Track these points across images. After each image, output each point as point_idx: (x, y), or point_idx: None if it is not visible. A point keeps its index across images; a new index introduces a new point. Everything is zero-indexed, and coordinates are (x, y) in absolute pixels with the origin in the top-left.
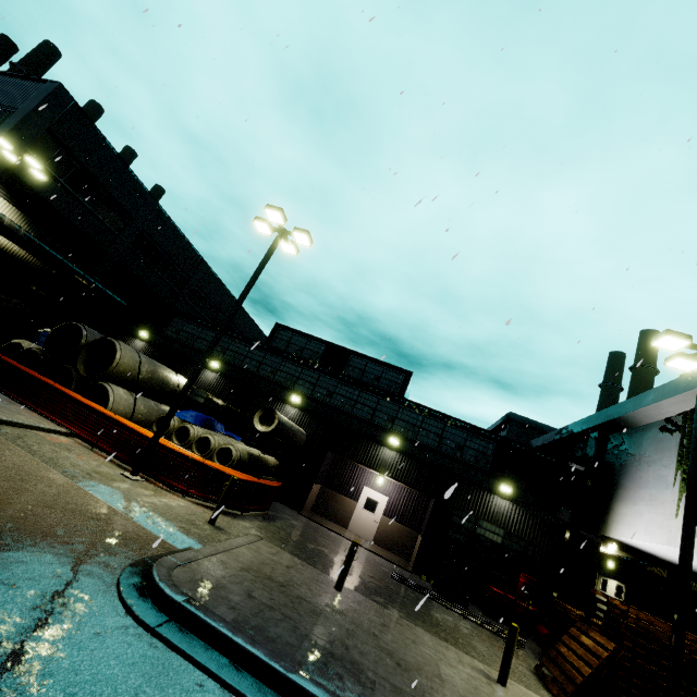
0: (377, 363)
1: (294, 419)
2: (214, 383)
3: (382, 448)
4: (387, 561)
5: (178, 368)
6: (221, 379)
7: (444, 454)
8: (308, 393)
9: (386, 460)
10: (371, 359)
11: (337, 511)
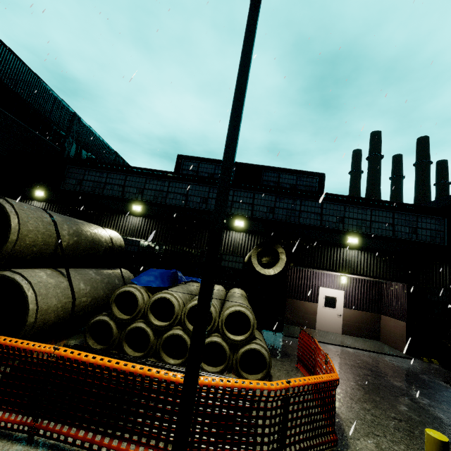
0: (289, 172)
1: (244, 244)
2: (142, 228)
3: (342, 249)
4: (389, 356)
5: (95, 222)
6: (149, 222)
7: (403, 240)
8: (248, 214)
9: (349, 260)
10: (283, 170)
11: (301, 316)
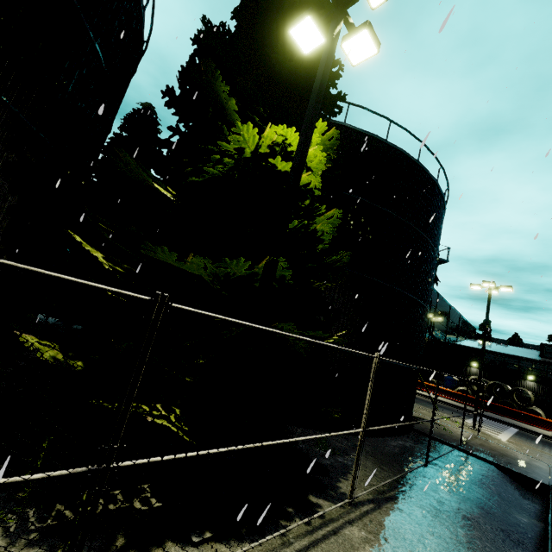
0: None
1: None
2: (535, 388)
3: None
4: None
5: (506, 381)
6: (539, 385)
7: None
8: None
9: None
10: None
11: None
